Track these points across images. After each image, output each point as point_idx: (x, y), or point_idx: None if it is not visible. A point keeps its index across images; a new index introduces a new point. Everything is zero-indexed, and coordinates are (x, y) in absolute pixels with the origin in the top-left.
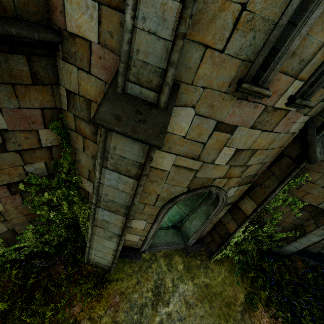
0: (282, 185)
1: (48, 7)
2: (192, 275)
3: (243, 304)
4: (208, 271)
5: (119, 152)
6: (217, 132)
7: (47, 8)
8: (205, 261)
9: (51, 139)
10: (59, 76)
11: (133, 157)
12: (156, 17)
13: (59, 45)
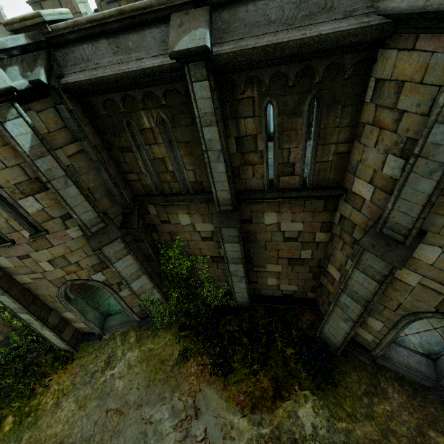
0: (108, 265)
1: None
2: (140, 344)
3: (177, 359)
4: (156, 338)
5: None
6: (24, 260)
7: None
8: (156, 331)
9: None
10: None
11: None
12: None
13: None
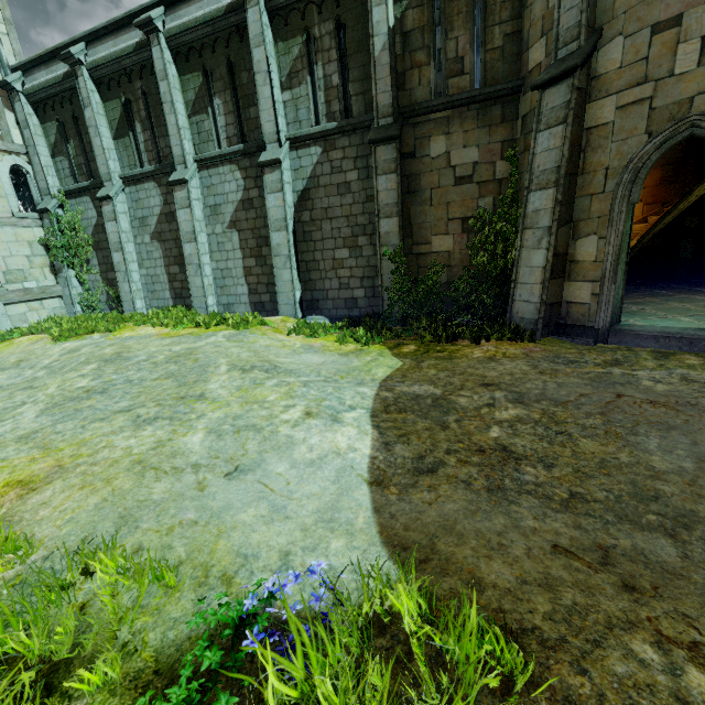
0: None
1: (520, 71)
2: None
3: None
4: None
5: (550, 106)
6: (657, 36)
7: (519, 71)
8: None
9: (503, 171)
10: (519, 112)
11: (561, 100)
12: (570, 1)
13: (523, 87)
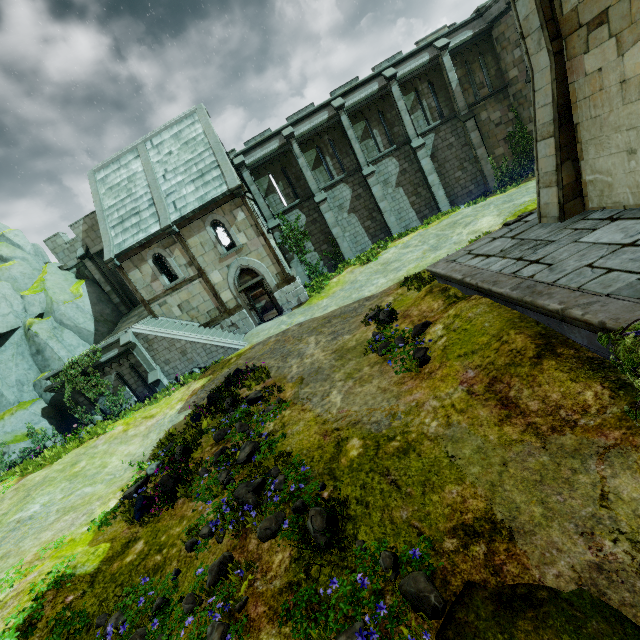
0: None
1: (504, 81)
2: None
3: None
4: None
5: None
6: None
7: (503, 81)
8: None
9: (511, 116)
10: (509, 94)
11: None
12: None
13: (508, 86)
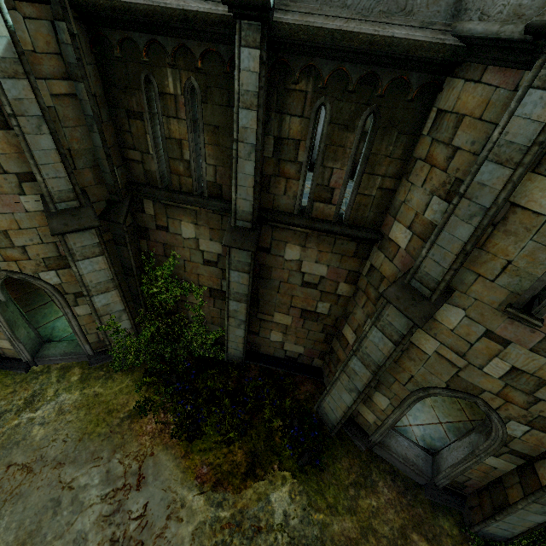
0: (69, 261)
1: None
2: (84, 386)
3: (131, 411)
4: (109, 381)
5: None
6: None
7: None
8: (111, 372)
9: None
10: None
11: None
12: None
13: None
